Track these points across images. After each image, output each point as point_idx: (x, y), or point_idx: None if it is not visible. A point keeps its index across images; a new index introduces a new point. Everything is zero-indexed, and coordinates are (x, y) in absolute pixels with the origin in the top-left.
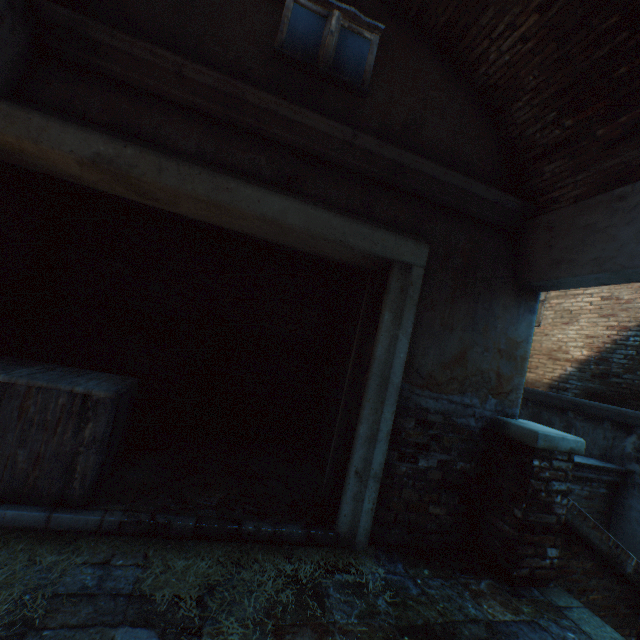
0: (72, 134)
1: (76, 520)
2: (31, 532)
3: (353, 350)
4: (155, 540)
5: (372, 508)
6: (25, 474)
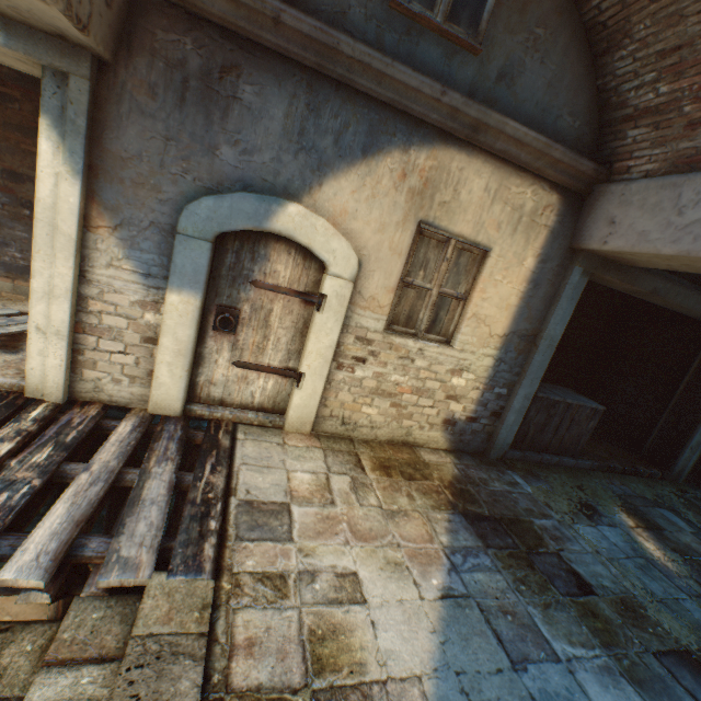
0: (647, 278)
1: (583, 464)
2: (570, 468)
3: (687, 376)
4: (609, 474)
5: (692, 464)
6: (564, 443)
